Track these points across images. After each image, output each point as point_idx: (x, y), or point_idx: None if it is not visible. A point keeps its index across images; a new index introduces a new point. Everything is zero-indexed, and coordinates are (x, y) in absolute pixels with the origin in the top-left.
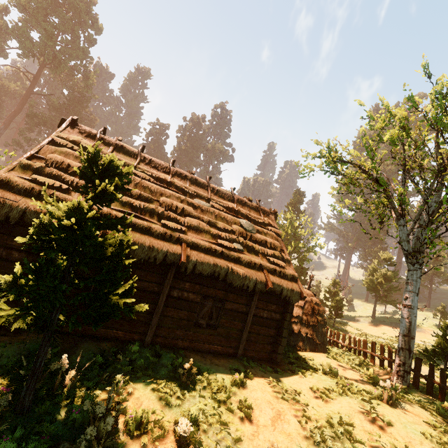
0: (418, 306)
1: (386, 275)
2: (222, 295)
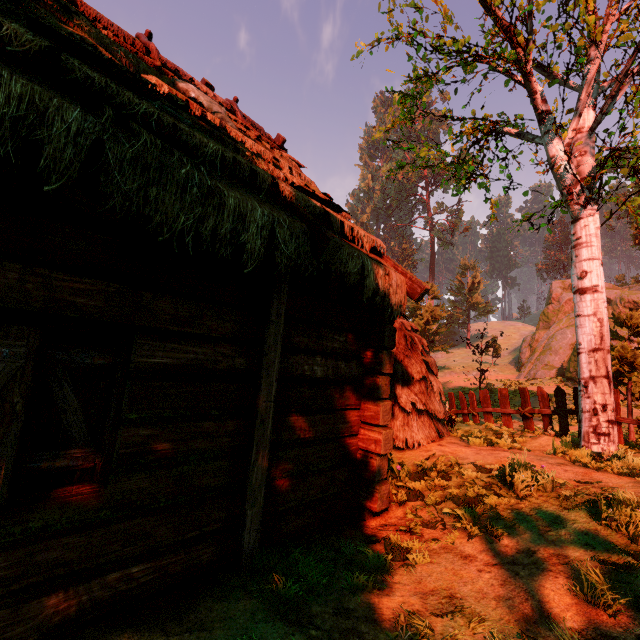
0: (458, 349)
1: (433, 312)
2: (100, 300)
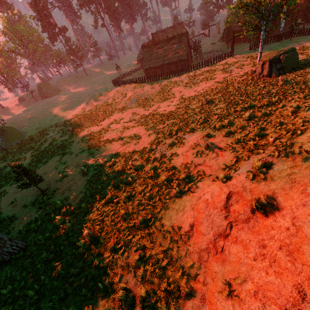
0: None
1: None
2: None
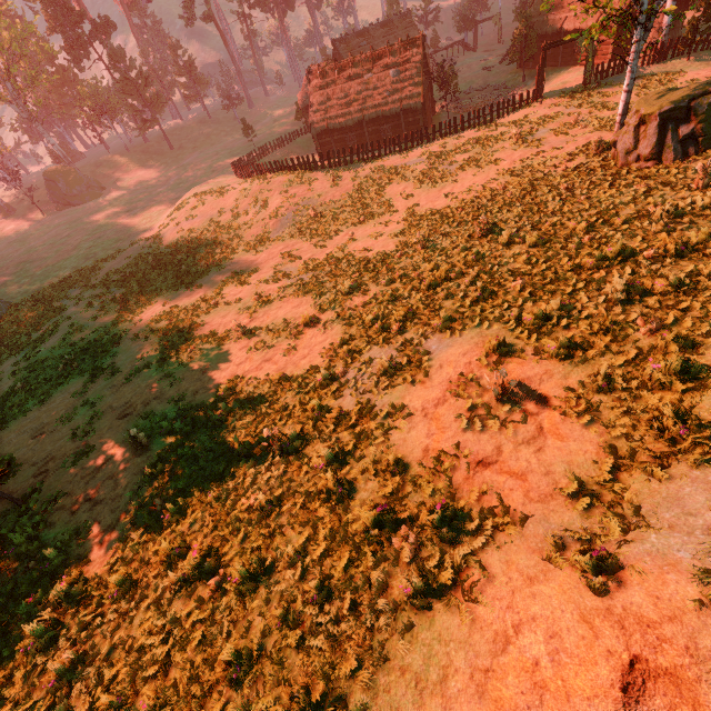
0: None
1: None
2: None
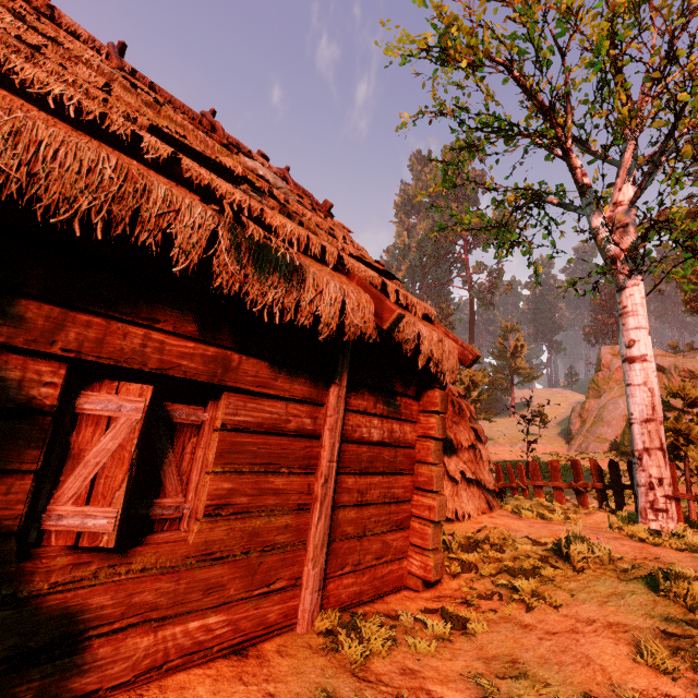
0: (502, 418)
1: (473, 376)
2: (199, 362)
